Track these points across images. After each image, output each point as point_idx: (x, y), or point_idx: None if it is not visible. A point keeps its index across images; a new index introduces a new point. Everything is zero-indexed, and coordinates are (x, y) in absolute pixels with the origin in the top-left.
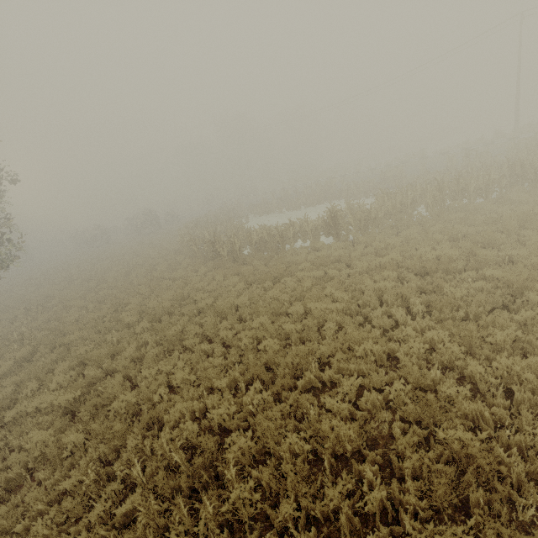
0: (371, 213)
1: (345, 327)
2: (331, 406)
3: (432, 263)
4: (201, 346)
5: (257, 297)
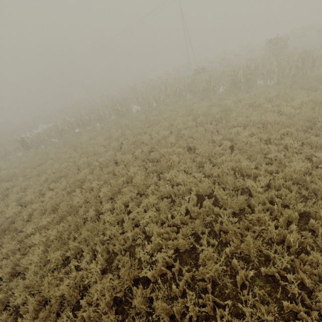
0: (40, 138)
1: None
2: None
3: (2, 178)
4: None
5: None
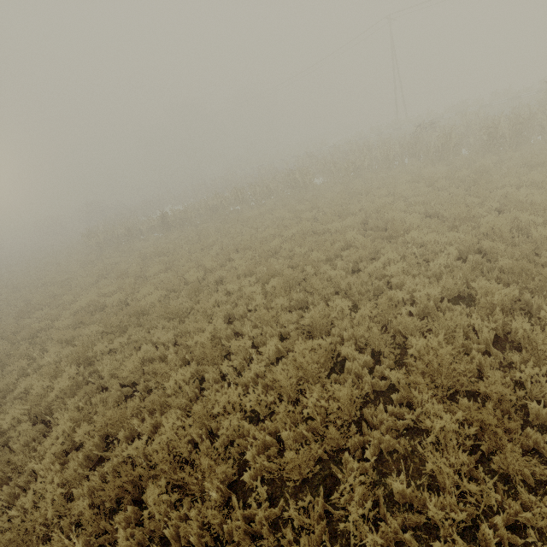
0: (187, 214)
1: (85, 290)
2: (28, 323)
3: (154, 253)
4: (18, 304)
5: (73, 275)
